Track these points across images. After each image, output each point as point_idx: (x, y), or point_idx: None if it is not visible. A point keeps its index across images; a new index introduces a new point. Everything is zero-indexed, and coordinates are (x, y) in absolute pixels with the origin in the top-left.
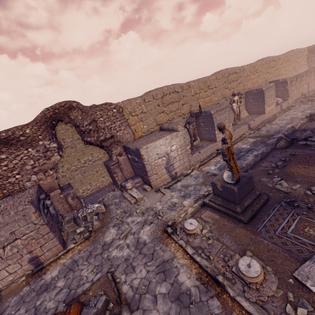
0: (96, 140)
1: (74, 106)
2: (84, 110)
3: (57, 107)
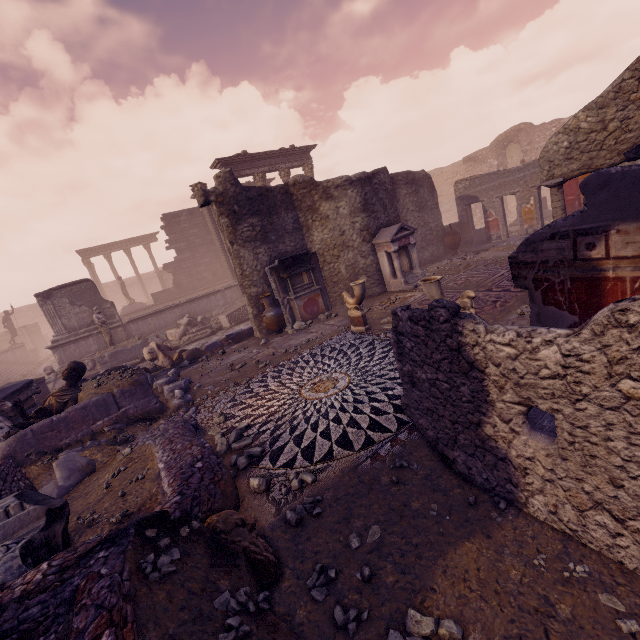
0: (529, 160)
1: (522, 128)
2: (528, 132)
3: (508, 132)
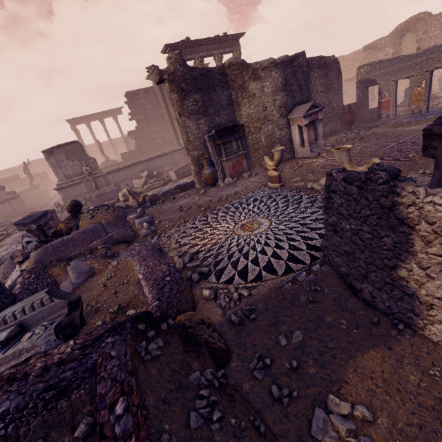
0: (421, 48)
1: (421, 17)
2: (425, 21)
3: (408, 21)
